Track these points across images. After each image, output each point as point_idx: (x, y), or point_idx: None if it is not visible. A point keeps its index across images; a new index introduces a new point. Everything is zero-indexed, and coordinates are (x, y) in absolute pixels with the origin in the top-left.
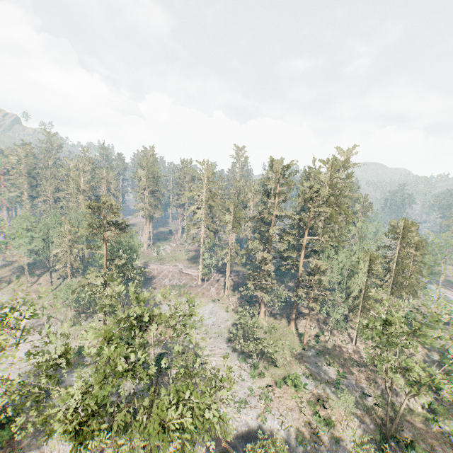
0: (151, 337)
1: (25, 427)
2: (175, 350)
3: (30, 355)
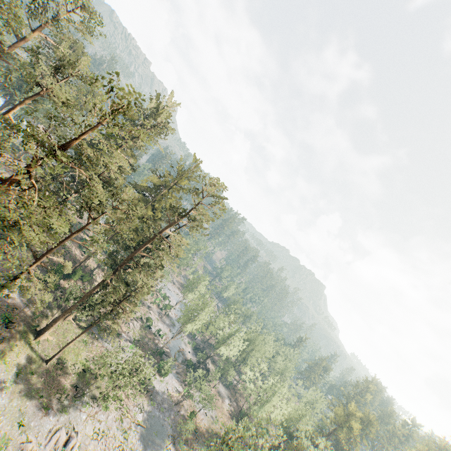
0: None
1: None
2: None
3: None
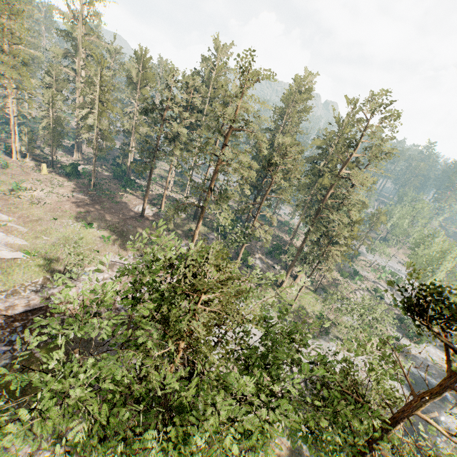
0: None
1: None
2: None
3: None
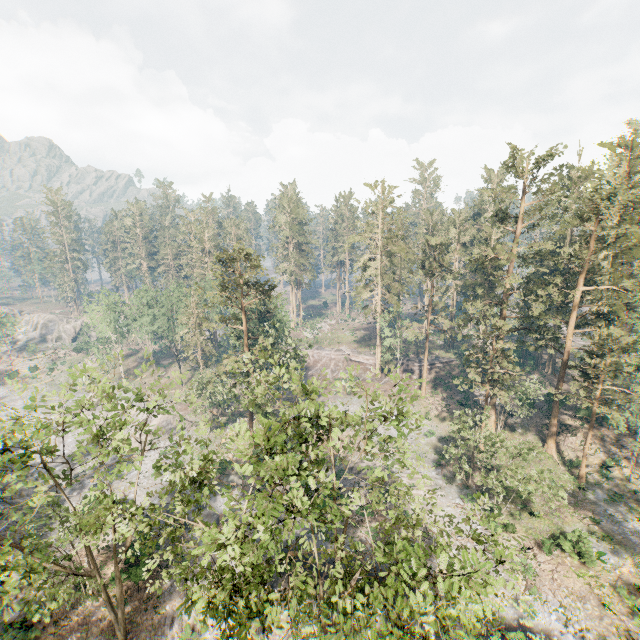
0: (332, 455)
1: (163, 565)
2: (370, 478)
3: (157, 471)
